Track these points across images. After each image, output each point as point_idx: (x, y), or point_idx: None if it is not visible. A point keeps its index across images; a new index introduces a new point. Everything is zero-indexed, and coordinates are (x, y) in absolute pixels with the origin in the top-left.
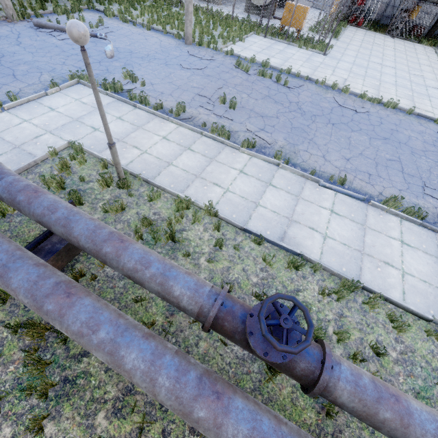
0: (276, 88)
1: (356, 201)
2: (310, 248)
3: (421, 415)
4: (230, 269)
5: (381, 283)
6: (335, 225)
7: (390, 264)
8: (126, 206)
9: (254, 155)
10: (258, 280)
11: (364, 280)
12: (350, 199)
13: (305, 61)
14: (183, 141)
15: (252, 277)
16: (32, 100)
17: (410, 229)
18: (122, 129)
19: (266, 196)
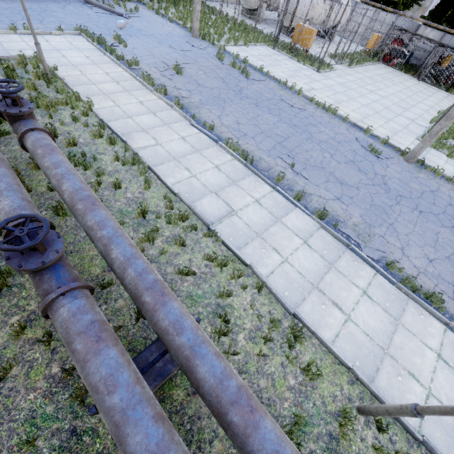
0: (236, 76)
1: (210, 140)
2: (137, 142)
3: (57, 157)
4: (72, 132)
5: (168, 173)
6: (175, 143)
7: (189, 170)
8: (41, 90)
9: (161, 98)
10: (83, 142)
11: (157, 168)
12: (207, 138)
13: (291, 70)
14: (118, 78)
15: (81, 139)
16: (39, 34)
17: (234, 165)
18: (82, 62)
19: (142, 117)
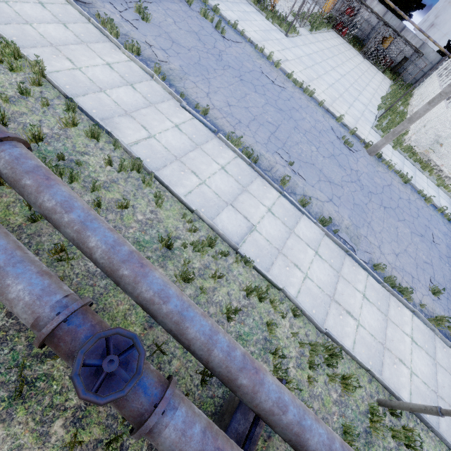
0: (211, 32)
1: (207, 130)
2: (126, 135)
3: (61, 192)
4: (25, 115)
5: (175, 180)
6: (170, 134)
7: (196, 174)
8: None
9: (134, 60)
10: (49, 133)
11: (160, 173)
12: (203, 127)
13: (262, 30)
14: (62, 15)
15: (45, 129)
16: None
17: (239, 164)
18: None
19: (118, 90)
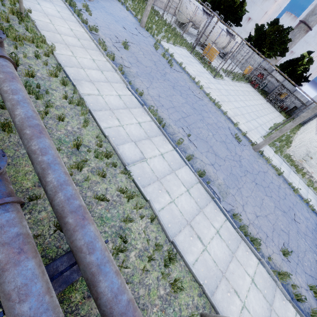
0: (164, 63)
1: (138, 103)
2: (84, 89)
3: (16, 85)
4: (32, 65)
5: (103, 119)
6: (112, 98)
7: (119, 120)
8: (12, 23)
9: (109, 61)
10: (40, 76)
11: (95, 112)
12: (136, 101)
13: (199, 71)
14: (79, 36)
15: (39, 73)
16: None
17: (151, 125)
18: (53, 13)
19: (92, 71)
